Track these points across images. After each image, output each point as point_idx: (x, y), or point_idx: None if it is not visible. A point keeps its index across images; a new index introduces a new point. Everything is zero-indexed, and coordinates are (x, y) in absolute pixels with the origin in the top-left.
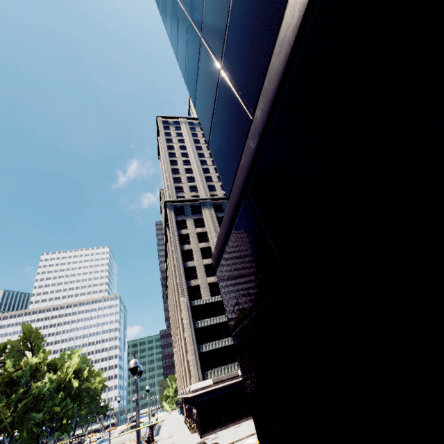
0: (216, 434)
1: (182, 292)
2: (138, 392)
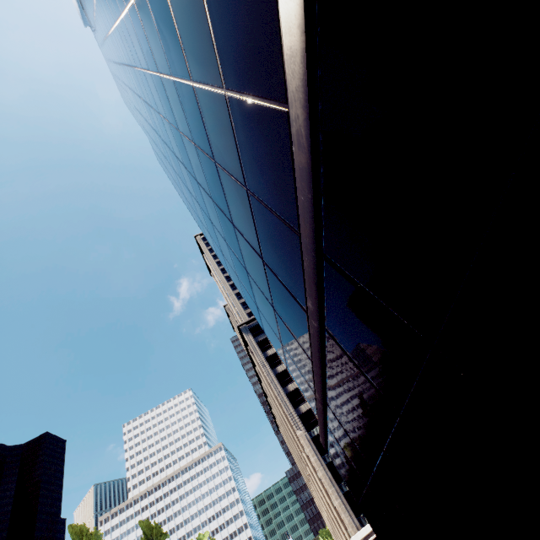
0: None
1: (295, 424)
2: None
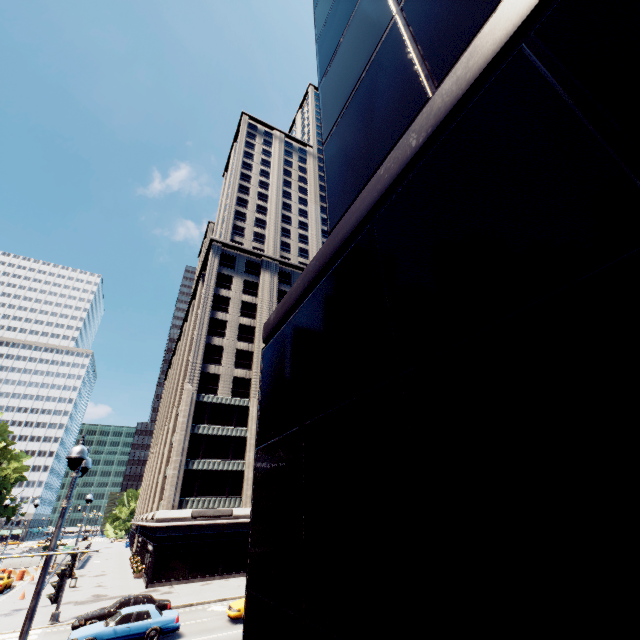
0: (171, 588)
1: (191, 376)
2: (70, 497)
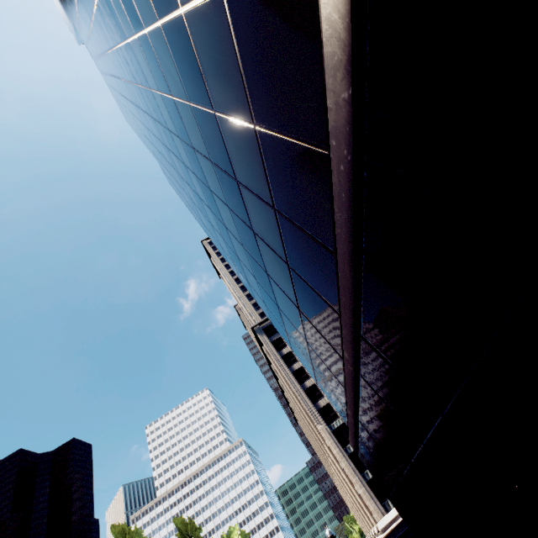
0: None
1: (315, 419)
2: None
